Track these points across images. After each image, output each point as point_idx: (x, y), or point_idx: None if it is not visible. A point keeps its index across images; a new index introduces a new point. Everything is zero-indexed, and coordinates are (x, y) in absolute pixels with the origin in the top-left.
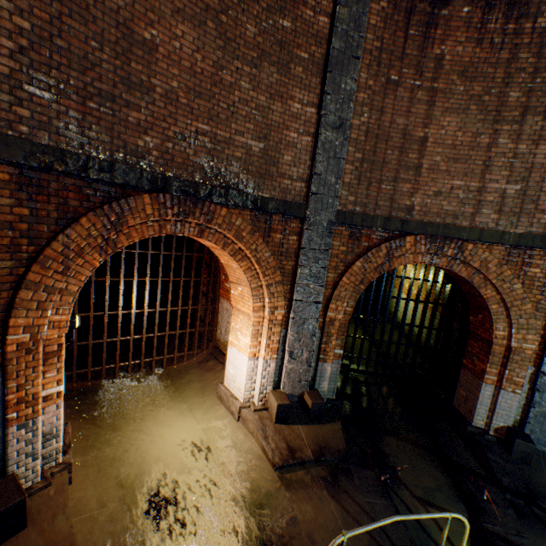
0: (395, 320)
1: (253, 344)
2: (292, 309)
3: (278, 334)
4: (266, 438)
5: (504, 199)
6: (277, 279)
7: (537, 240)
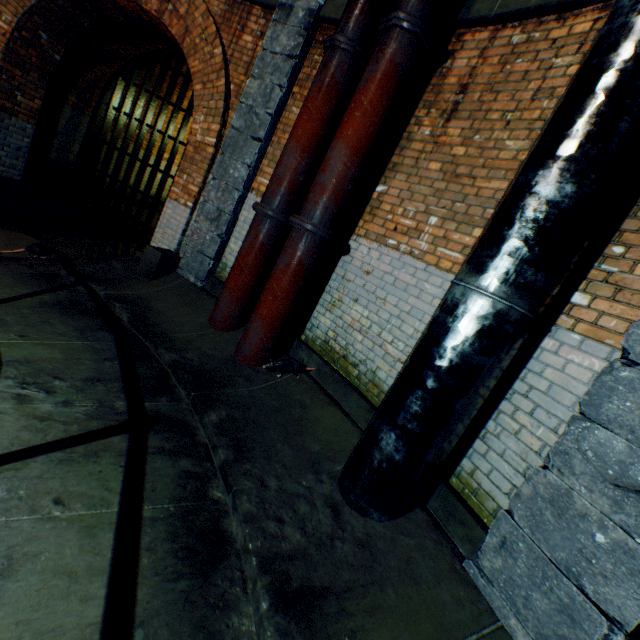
0: None
1: None
2: None
3: None
4: None
5: None
6: None
7: None
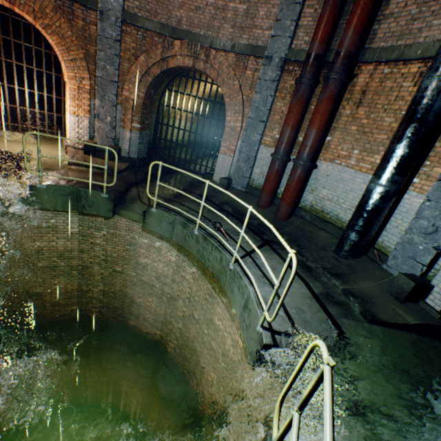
0: (207, 134)
1: (73, 105)
2: (96, 83)
3: (88, 100)
4: (74, 157)
5: (237, 17)
6: (81, 56)
7: (250, 49)
